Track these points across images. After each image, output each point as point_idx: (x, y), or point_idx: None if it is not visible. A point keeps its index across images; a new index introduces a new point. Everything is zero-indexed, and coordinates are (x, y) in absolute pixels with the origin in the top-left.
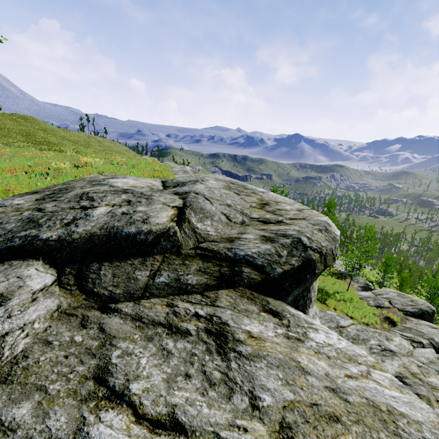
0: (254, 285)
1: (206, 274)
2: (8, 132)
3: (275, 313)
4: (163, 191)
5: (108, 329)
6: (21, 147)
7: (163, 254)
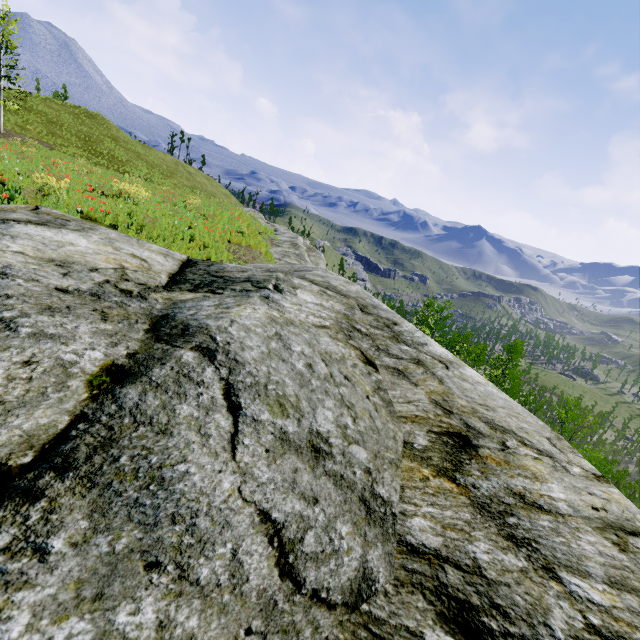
0: None
1: None
2: (60, 129)
3: None
4: (151, 293)
5: None
6: (70, 154)
7: None
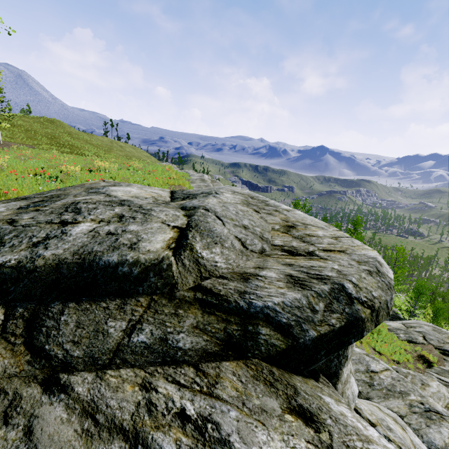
0: (274, 354)
1: (205, 334)
2: (34, 134)
3: (307, 415)
4: (169, 203)
5: (37, 432)
6: (45, 149)
7: (151, 295)
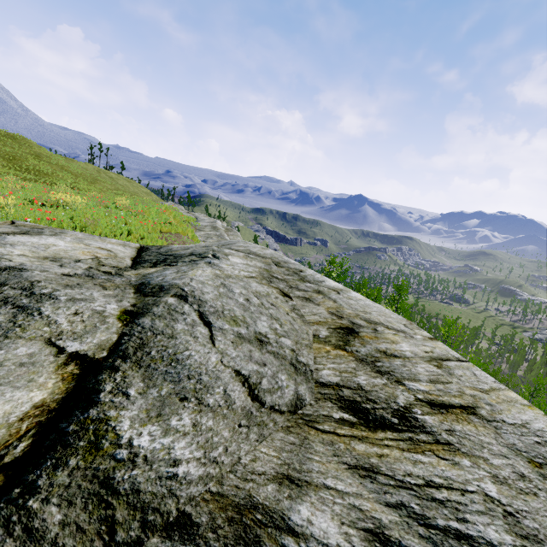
0: None
1: None
2: None
3: None
4: (124, 272)
5: None
6: None
7: None
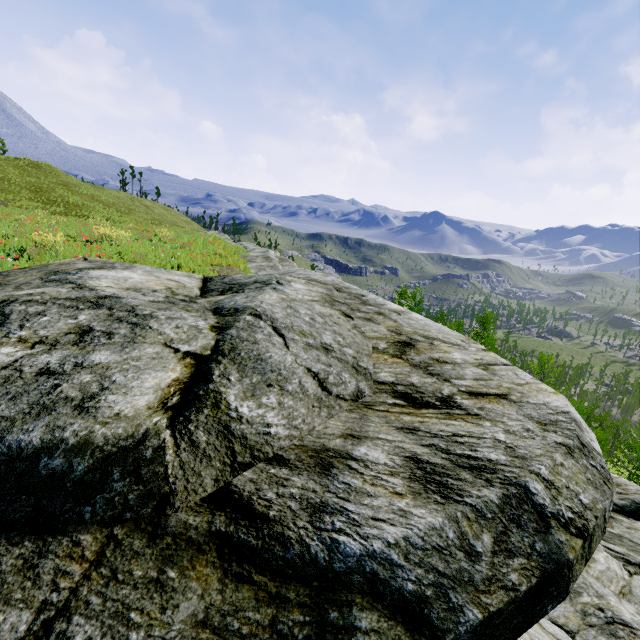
0: None
1: None
2: (9, 184)
3: None
4: (196, 300)
5: None
6: (25, 207)
7: (109, 525)
